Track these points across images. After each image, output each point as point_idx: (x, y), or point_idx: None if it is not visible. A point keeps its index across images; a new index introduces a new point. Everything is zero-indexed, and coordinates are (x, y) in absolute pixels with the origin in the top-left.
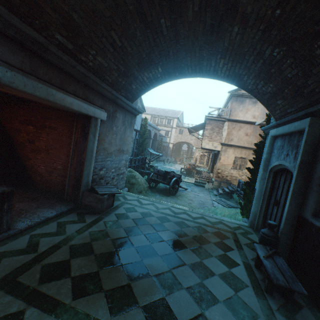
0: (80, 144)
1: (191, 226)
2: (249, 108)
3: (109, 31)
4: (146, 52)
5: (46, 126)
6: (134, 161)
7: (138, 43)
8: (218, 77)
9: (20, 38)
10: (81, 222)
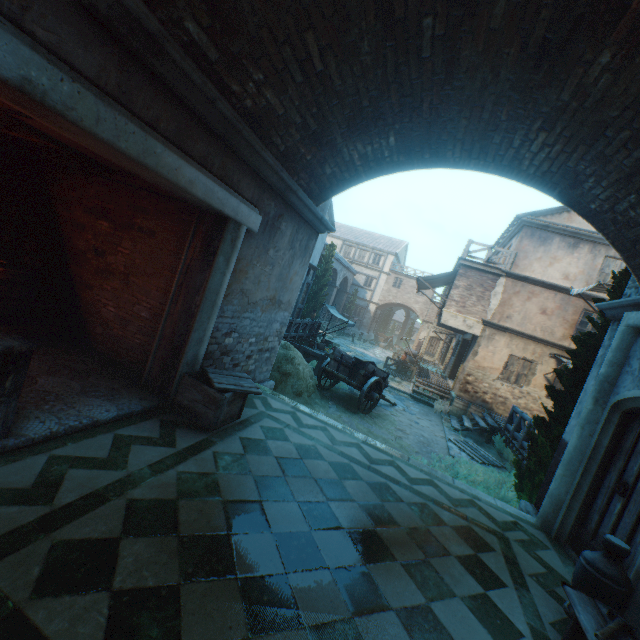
0: (195, 274)
1: (406, 501)
2: (559, 256)
3: (303, 32)
4: (373, 94)
5: (134, 225)
6: (295, 327)
7: (360, 70)
8: (520, 175)
9: (107, 13)
10: (166, 444)
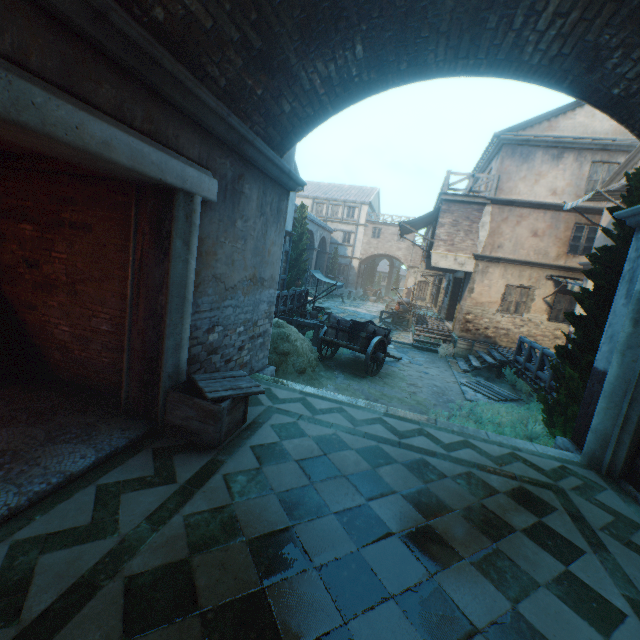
0: (151, 268)
1: (449, 476)
2: (544, 171)
3: None
4: None
5: (63, 222)
6: (283, 301)
7: None
8: (520, 70)
9: None
10: (164, 481)
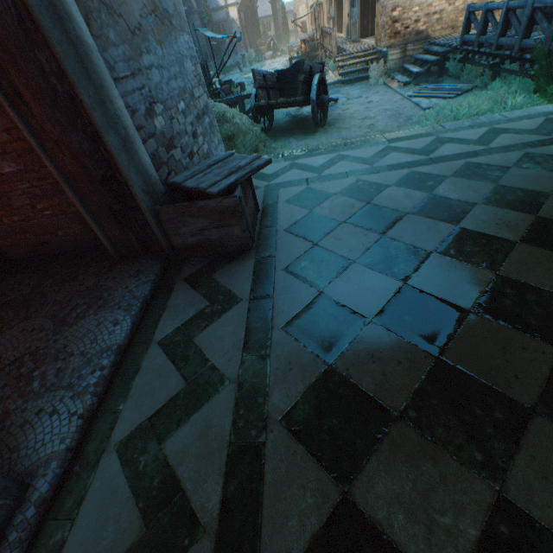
0: None
1: (511, 166)
2: None
3: None
4: None
5: None
6: None
7: None
8: None
9: None
10: (227, 306)
